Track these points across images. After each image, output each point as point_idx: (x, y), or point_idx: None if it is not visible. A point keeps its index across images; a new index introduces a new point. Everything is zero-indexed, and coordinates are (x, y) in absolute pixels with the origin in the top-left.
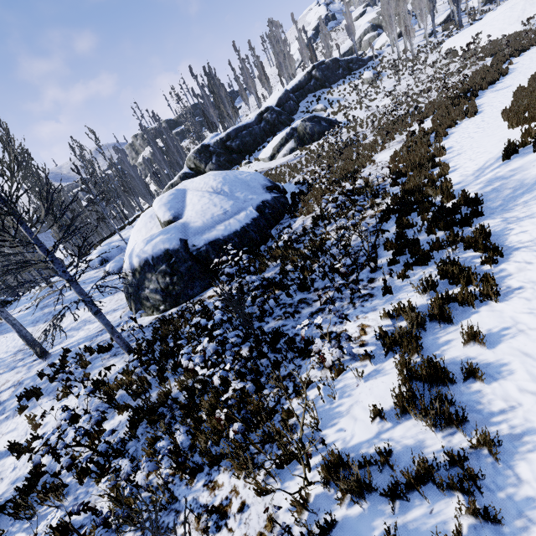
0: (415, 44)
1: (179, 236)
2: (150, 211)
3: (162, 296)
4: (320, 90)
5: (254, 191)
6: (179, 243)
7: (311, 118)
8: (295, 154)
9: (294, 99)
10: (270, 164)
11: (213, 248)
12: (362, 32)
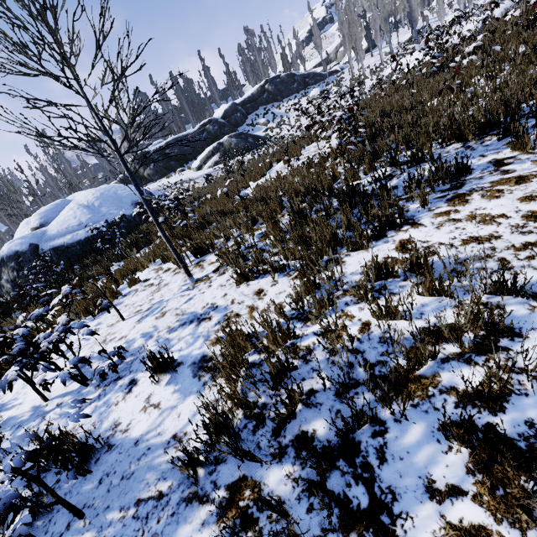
0: (374, 62)
1: (31, 241)
2: (30, 217)
3: (11, 286)
4: (272, 103)
5: (122, 206)
6: (28, 247)
7: (237, 134)
8: (214, 168)
9: (242, 111)
10: (195, 174)
11: (55, 252)
12: (338, 43)
